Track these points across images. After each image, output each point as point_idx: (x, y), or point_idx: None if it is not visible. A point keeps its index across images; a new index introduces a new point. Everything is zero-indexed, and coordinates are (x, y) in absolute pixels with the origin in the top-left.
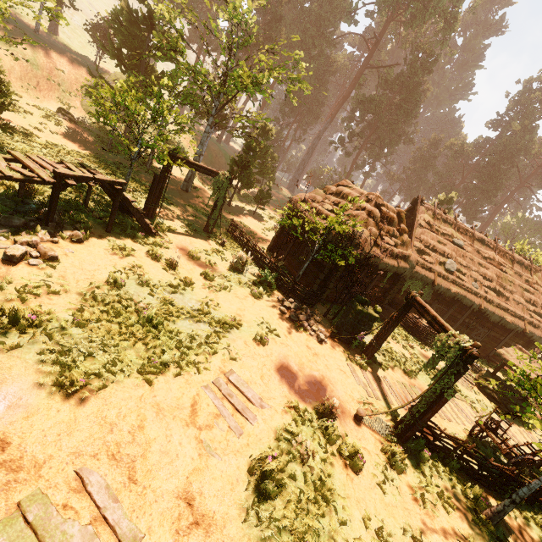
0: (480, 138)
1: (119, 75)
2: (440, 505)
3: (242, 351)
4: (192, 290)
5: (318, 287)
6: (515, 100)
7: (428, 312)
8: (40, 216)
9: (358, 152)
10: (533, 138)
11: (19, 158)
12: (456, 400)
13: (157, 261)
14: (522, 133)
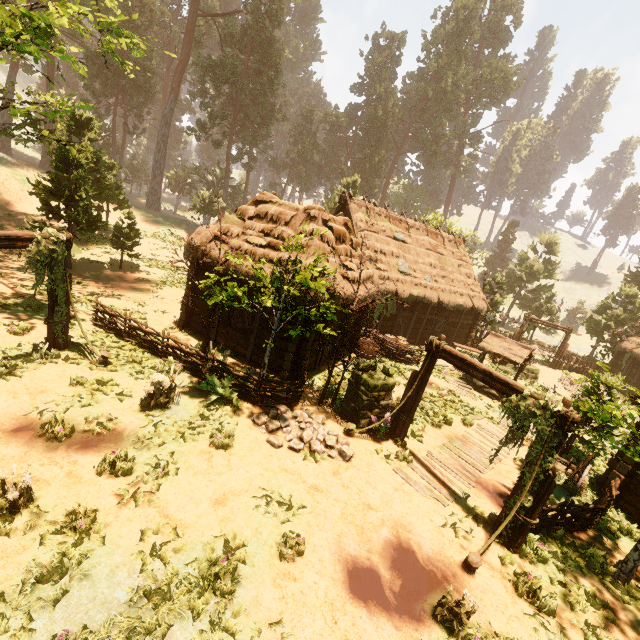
0: (351, 106)
1: None
2: (604, 619)
3: (285, 616)
4: (103, 541)
5: (292, 364)
6: (370, 59)
7: (473, 367)
8: None
9: (230, 140)
10: (396, 101)
11: None
12: (480, 423)
13: None
14: (385, 96)
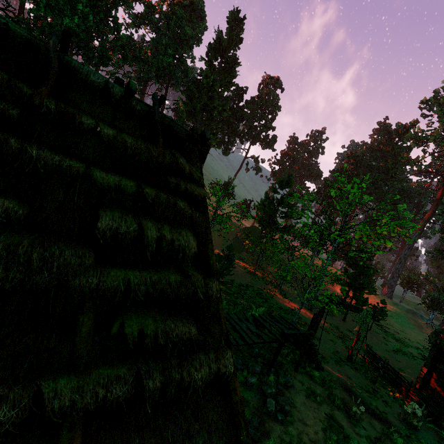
0: None
1: (254, 227)
2: None
3: None
4: None
5: None
6: None
7: None
8: (264, 361)
9: None
10: None
11: (258, 320)
12: None
13: (339, 408)
14: None
